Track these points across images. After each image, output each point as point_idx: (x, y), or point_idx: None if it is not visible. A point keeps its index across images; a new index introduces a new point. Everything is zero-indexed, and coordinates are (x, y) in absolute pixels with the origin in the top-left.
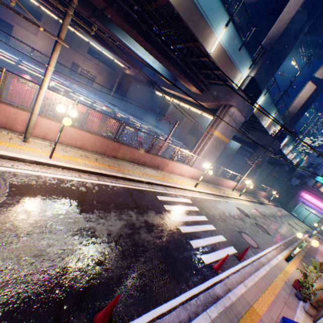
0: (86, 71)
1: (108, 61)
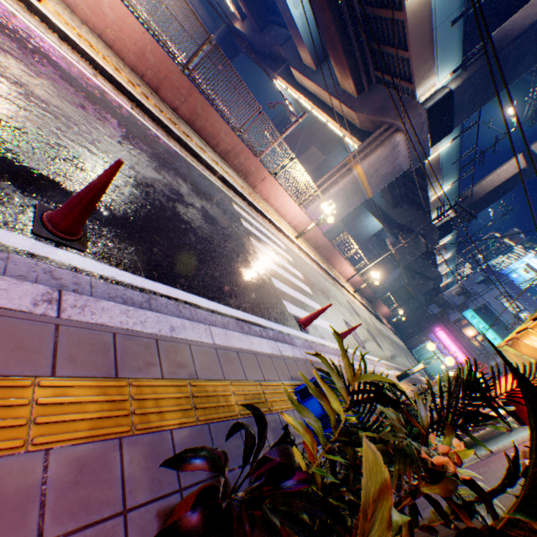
0: None
1: None
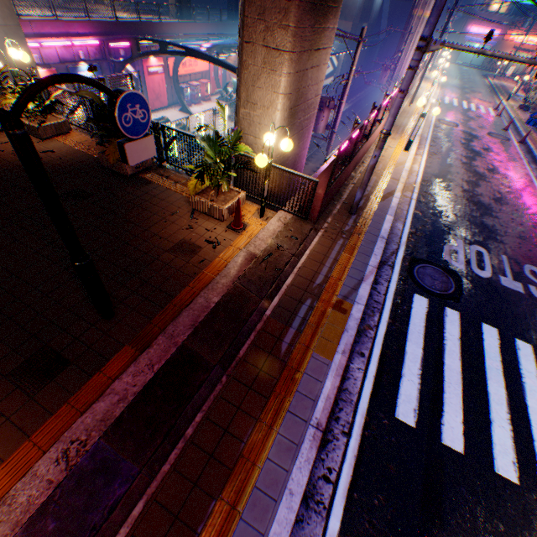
0: None
1: None
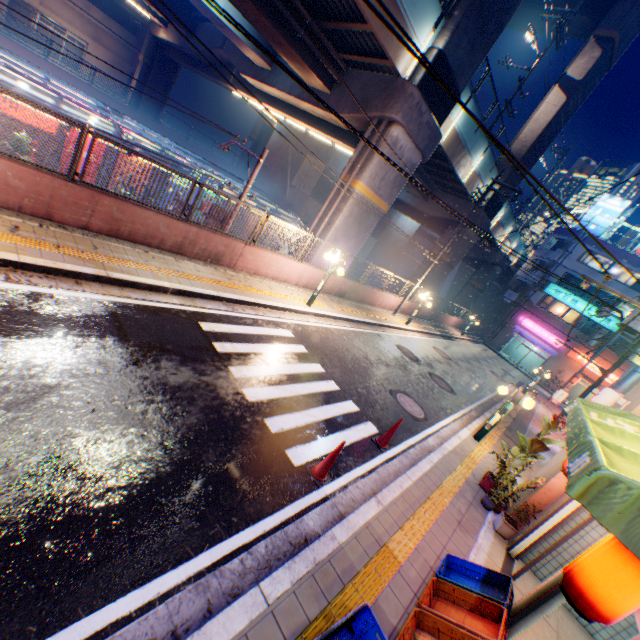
0: (55, 28)
1: (115, 5)
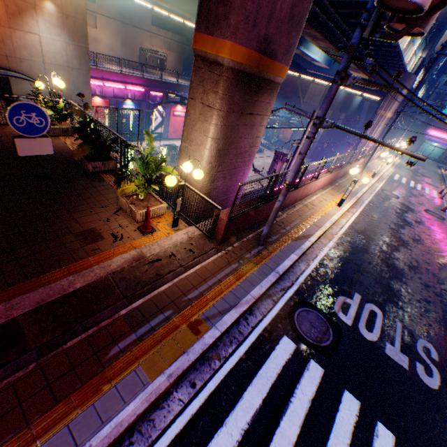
0: (150, 52)
1: (173, 25)
